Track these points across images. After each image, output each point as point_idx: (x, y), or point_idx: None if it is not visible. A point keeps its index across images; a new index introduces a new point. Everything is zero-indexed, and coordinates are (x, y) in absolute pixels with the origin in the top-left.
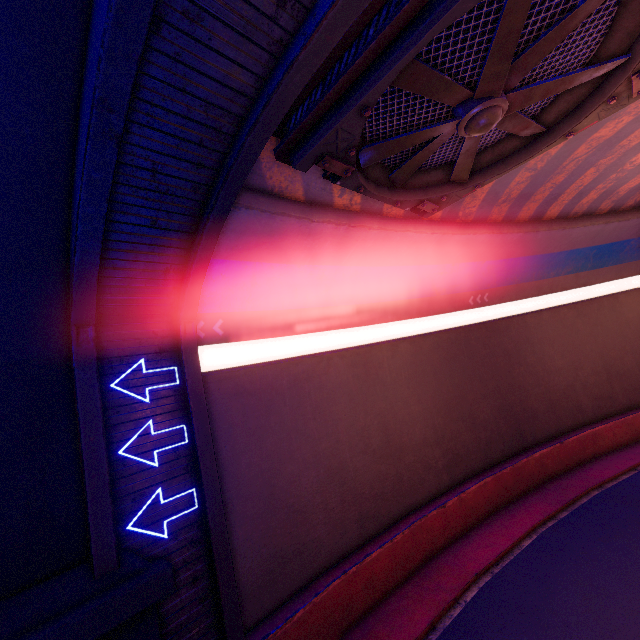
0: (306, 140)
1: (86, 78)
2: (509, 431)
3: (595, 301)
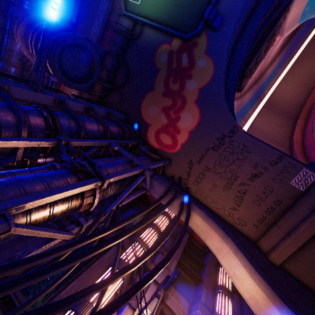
0: (247, 66)
1: (235, 57)
2: (283, 148)
3: (259, 114)
